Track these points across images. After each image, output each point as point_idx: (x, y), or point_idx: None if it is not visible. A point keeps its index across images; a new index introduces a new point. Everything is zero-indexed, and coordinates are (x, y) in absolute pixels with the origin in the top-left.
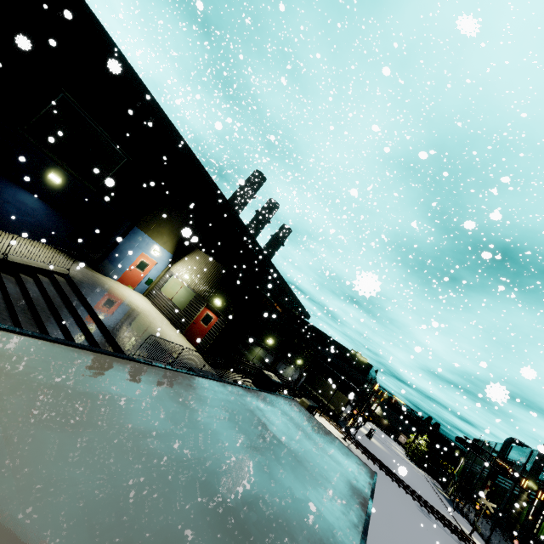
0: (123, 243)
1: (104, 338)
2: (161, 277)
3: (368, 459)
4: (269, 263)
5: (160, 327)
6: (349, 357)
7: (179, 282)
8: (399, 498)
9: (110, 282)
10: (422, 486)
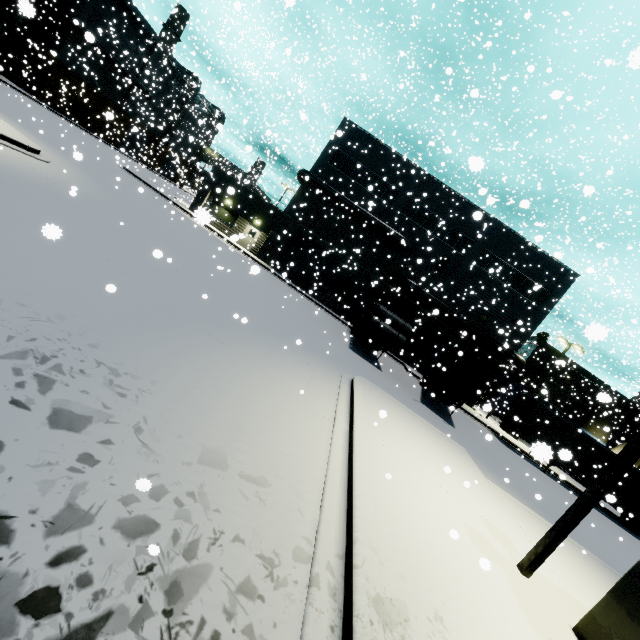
0: None
1: None
2: None
3: None
4: None
5: None
6: None
7: None
8: None
9: None
10: None
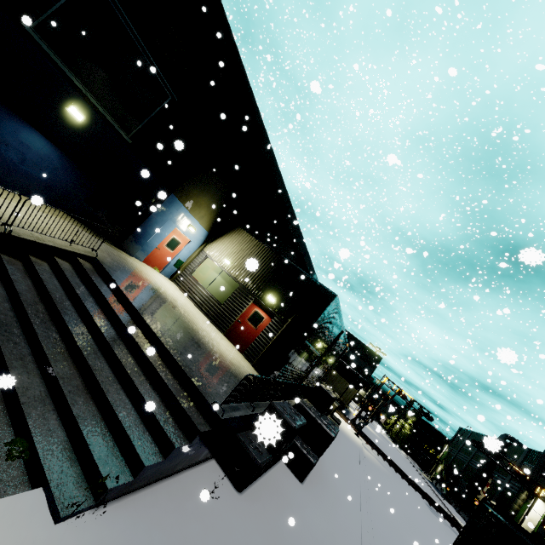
0: (156, 214)
1: (168, 369)
2: (193, 259)
3: (378, 455)
4: (304, 247)
5: (205, 329)
6: (358, 347)
7: (216, 267)
8: (415, 501)
9: (138, 264)
10: (414, 473)
